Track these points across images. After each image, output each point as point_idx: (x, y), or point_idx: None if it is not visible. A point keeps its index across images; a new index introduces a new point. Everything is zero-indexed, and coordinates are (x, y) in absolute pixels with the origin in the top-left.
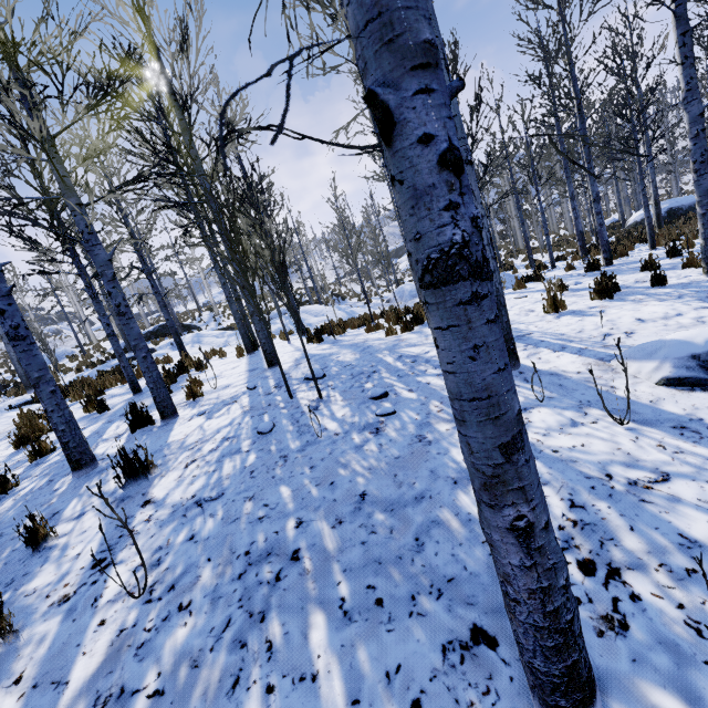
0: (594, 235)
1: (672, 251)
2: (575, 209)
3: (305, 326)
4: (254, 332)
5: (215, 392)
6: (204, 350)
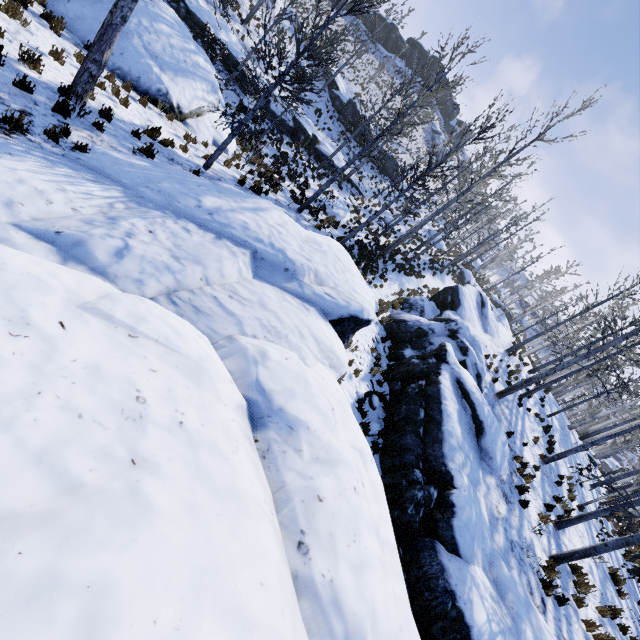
0: None
1: None
2: None
3: None
4: None
5: None
6: None
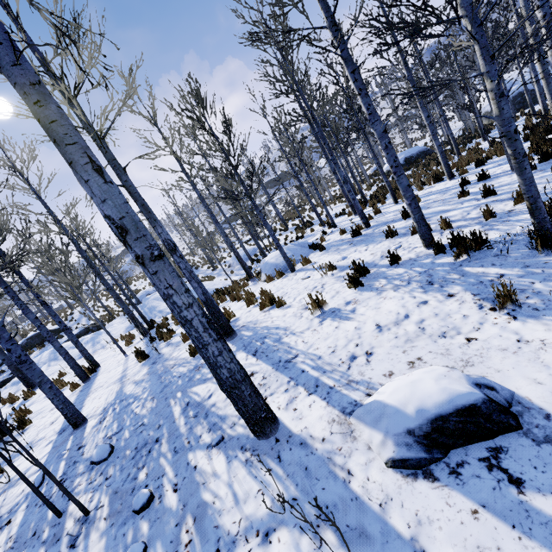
0: (364, 183)
1: (404, 214)
2: (339, 180)
3: (157, 314)
4: (111, 331)
5: (4, 492)
6: (58, 368)
